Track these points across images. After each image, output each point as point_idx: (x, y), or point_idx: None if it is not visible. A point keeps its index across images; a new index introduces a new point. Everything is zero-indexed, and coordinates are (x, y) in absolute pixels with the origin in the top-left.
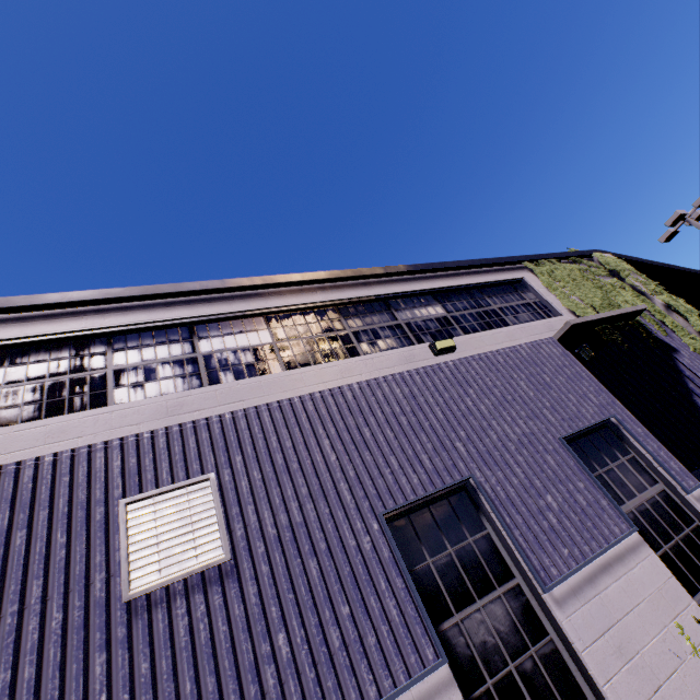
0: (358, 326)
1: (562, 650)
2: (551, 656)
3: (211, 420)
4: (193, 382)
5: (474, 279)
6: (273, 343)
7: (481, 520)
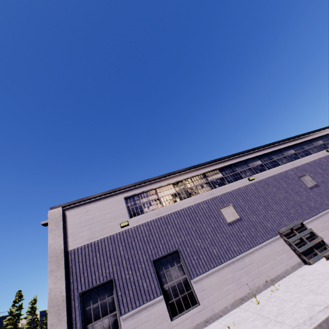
0: (307, 147)
1: None
2: None
3: (299, 166)
4: (288, 160)
5: (326, 132)
6: (295, 152)
7: None
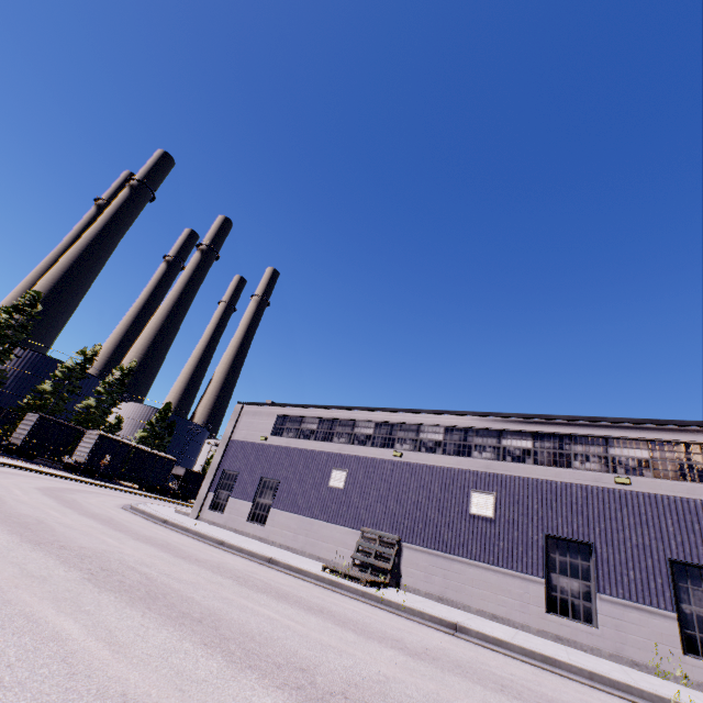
0: (578, 450)
1: (594, 610)
2: (587, 607)
3: (498, 475)
4: (496, 456)
5: (697, 437)
6: (531, 449)
7: (589, 559)
